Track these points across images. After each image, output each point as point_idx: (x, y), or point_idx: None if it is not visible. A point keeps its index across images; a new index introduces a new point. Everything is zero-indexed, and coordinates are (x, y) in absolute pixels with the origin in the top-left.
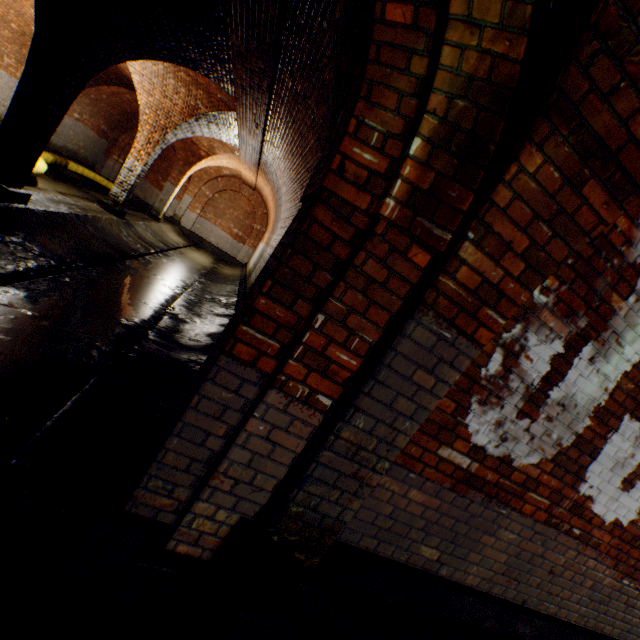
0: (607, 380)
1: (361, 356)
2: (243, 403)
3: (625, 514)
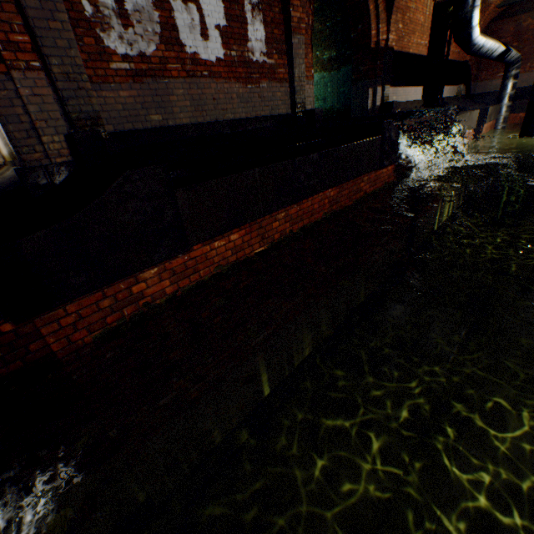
0: None
1: (26, 34)
2: (15, 94)
3: (219, 53)
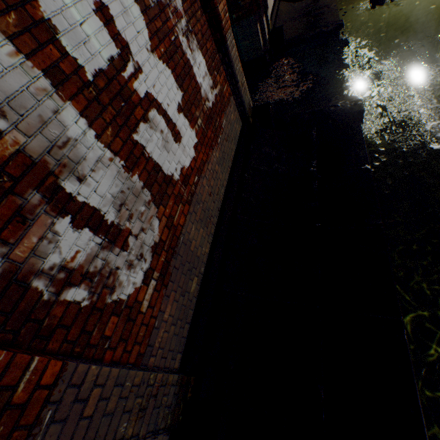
0: (103, 158)
1: None
2: None
3: (192, 139)
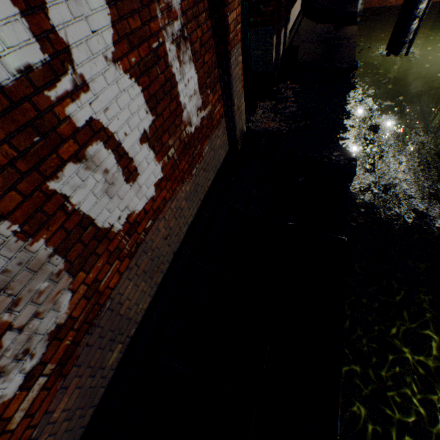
0: None
1: None
2: None
3: (156, 175)
